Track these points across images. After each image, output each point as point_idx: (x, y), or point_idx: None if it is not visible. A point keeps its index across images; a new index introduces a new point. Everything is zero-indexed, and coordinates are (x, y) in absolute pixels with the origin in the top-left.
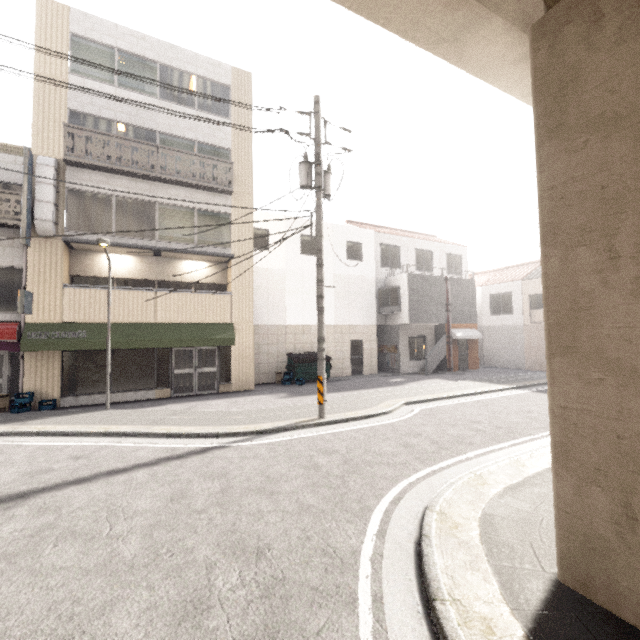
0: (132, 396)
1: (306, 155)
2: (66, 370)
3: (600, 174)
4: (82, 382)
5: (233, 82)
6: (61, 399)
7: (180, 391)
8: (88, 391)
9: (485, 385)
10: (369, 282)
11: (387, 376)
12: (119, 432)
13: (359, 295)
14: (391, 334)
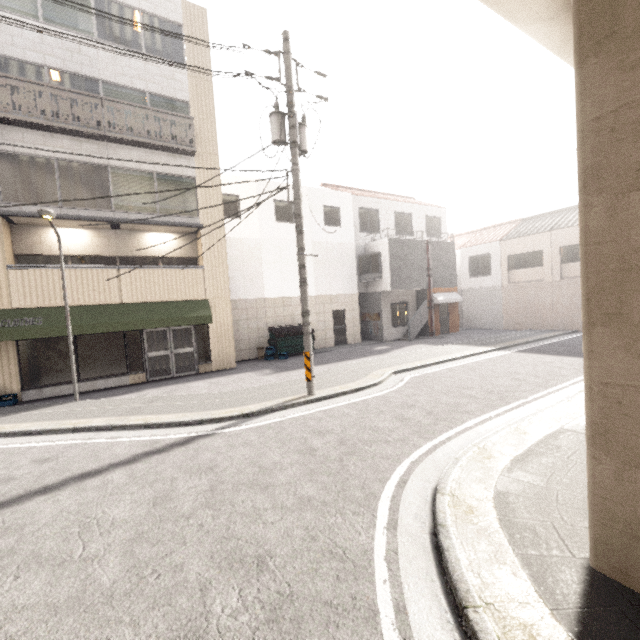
0: (104, 384)
1: (277, 104)
2: (24, 361)
3: None
4: (44, 373)
5: (185, 20)
6: (22, 393)
7: (156, 375)
8: (53, 382)
9: (469, 348)
10: (349, 249)
11: (371, 344)
12: (90, 427)
13: (339, 263)
14: (373, 302)
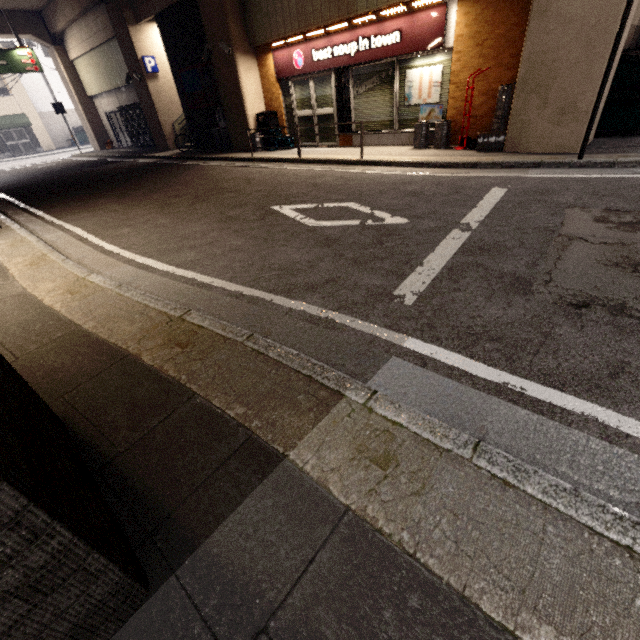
0: None
1: None
2: None
3: (66, 86)
4: None
5: None
6: None
7: (16, 154)
8: None
9: None
10: None
11: None
12: (3, 161)
13: None
14: None
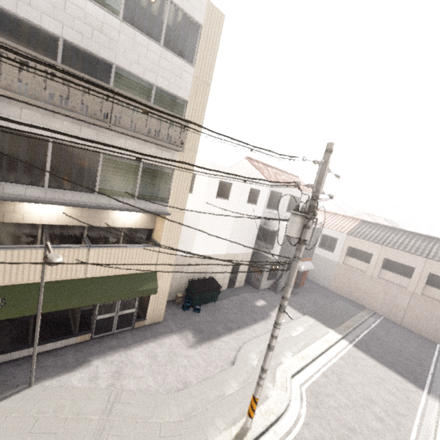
0: (52, 345)
1: (305, 208)
2: None
3: None
4: None
5: (205, 21)
6: None
7: (100, 332)
8: (3, 348)
9: (323, 330)
10: (256, 221)
11: (250, 291)
12: None
13: (247, 231)
14: (260, 260)
